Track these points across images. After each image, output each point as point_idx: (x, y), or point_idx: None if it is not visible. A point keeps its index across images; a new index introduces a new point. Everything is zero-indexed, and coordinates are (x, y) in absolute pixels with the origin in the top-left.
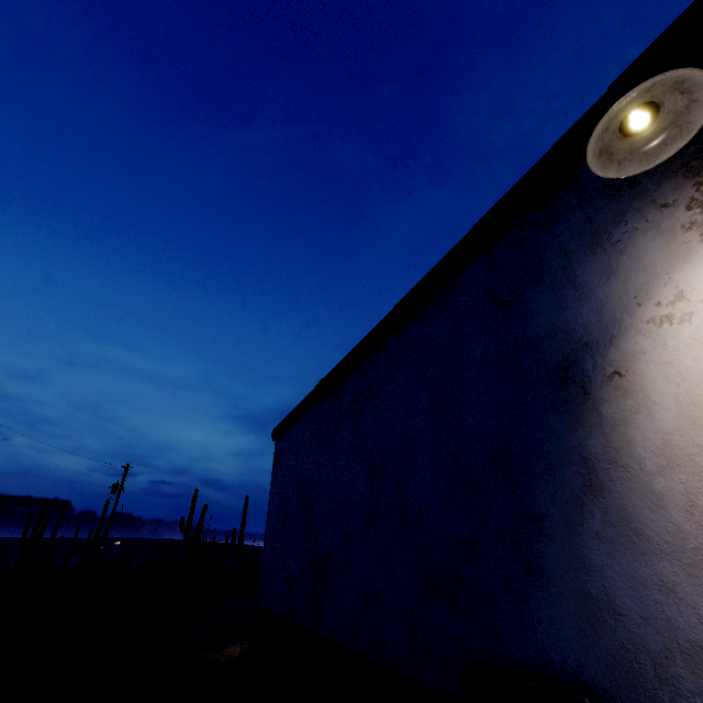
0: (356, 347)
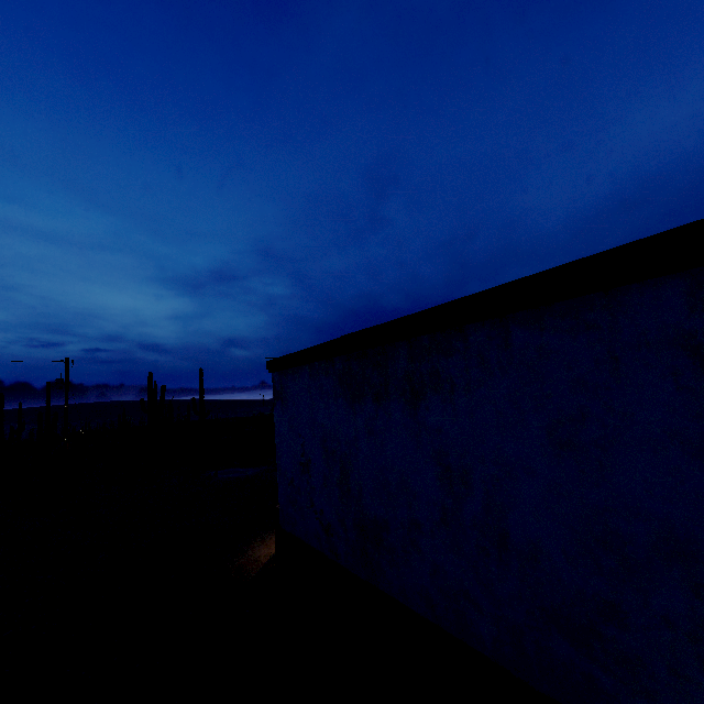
0: (410, 318)
